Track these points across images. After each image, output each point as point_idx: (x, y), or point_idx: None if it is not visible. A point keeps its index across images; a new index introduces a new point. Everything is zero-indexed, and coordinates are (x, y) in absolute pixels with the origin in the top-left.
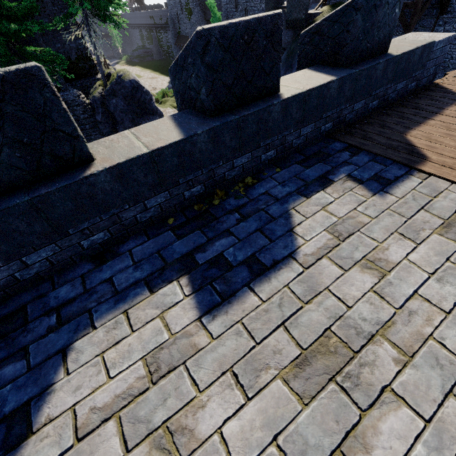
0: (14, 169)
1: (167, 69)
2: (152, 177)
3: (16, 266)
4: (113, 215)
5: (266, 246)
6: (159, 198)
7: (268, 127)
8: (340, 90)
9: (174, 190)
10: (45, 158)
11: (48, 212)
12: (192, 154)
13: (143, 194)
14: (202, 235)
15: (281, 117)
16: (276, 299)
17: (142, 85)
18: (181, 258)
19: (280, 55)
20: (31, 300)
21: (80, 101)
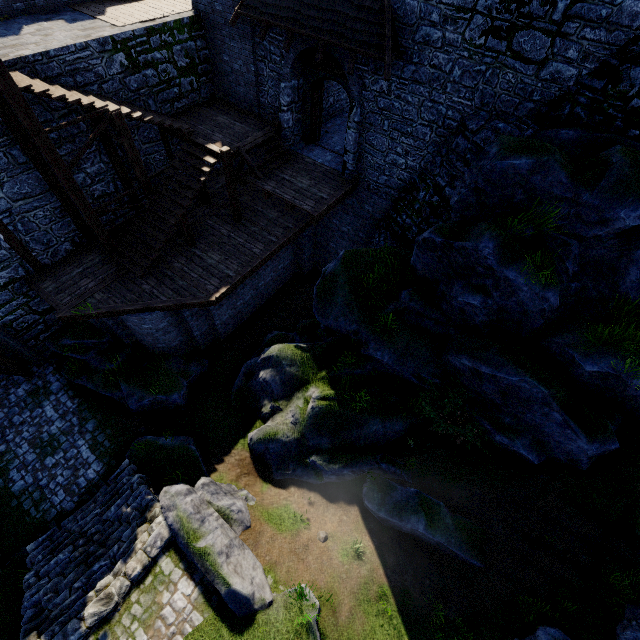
0: None
1: None
2: None
3: None
4: None
5: (6, 33)
6: None
7: None
8: None
9: None
10: None
11: None
12: None
13: None
14: None
15: None
16: (3, 41)
17: None
18: None
19: None
20: None
21: None
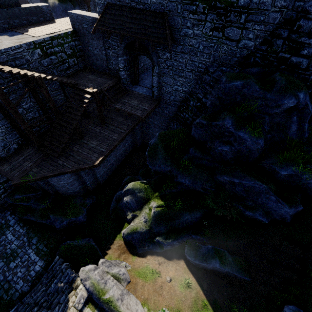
0: None
1: None
2: None
3: None
4: None
5: None
6: None
7: None
8: (2, 14)
9: None
10: None
11: None
12: None
13: None
14: None
15: None
16: None
17: None
18: None
19: None
20: None
21: None
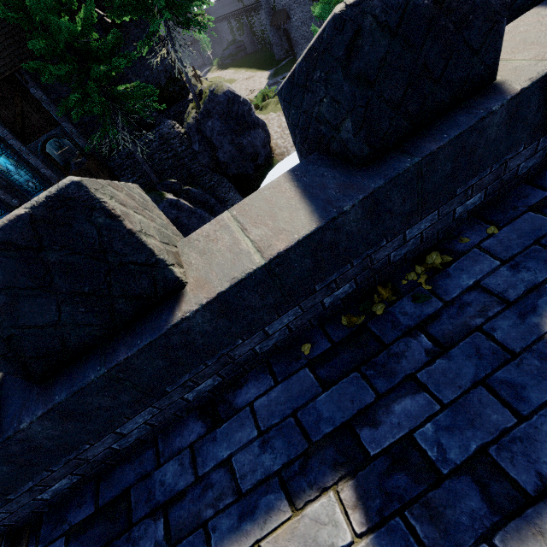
0: (83, 327)
1: (263, 61)
2: (273, 295)
3: (111, 438)
4: (222, 356)
5: (509, 427)
6: (286, 318)
7: (476, 157)
8: None
9: (307, 302)
10: (119, 303)
11: (133, 379)
12: (335, 245)
13: (261, 321)
14: (364, 383)
15: (504, 130)
16: None
17: (237, 94)
18: (333, 430)
19: (507, 0)
20: (135, 478)
21: (176, 132)
